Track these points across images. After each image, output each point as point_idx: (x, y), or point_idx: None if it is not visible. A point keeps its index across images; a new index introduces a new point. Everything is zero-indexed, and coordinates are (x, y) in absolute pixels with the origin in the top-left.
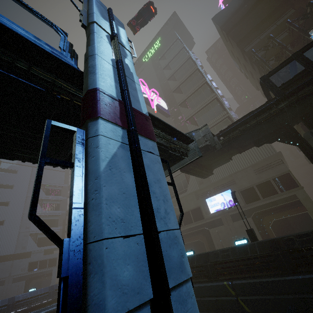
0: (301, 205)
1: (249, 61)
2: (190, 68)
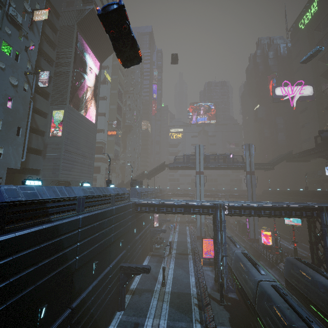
0: None
1: None
2: None
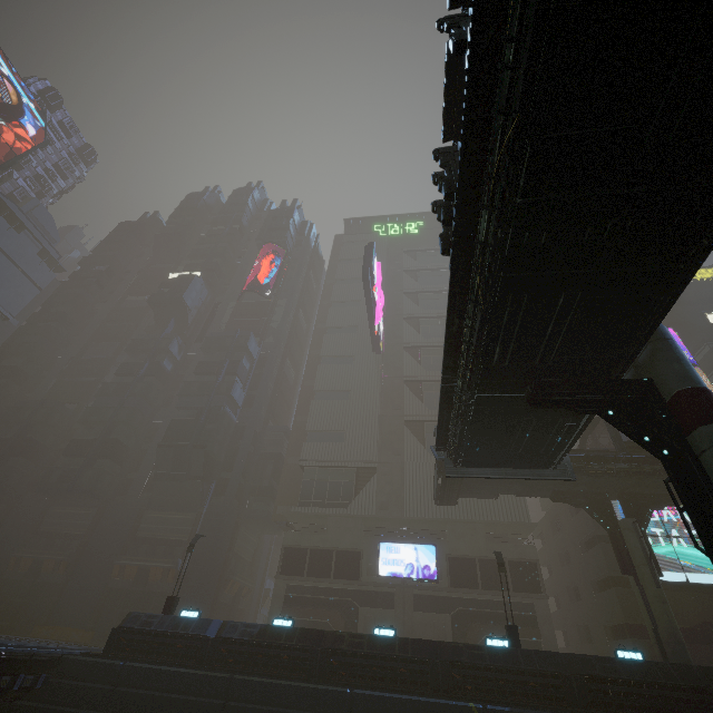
0: (536, 626)
1: None
2: None
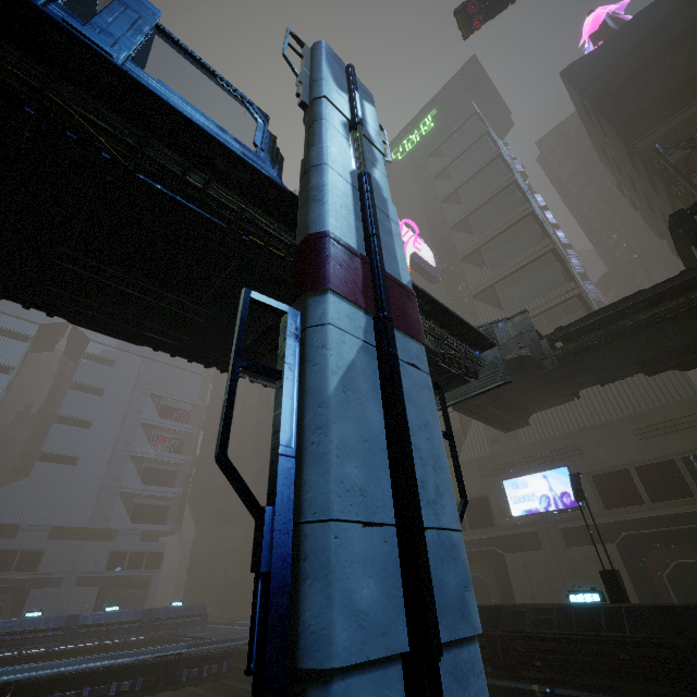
0: None
1: (645, 171)
2: (497, 178)
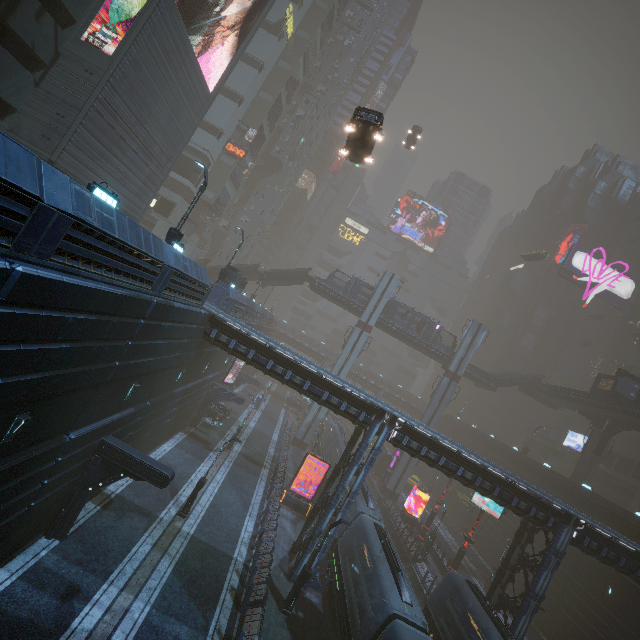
0: (632, 496)
1: None
2: None
